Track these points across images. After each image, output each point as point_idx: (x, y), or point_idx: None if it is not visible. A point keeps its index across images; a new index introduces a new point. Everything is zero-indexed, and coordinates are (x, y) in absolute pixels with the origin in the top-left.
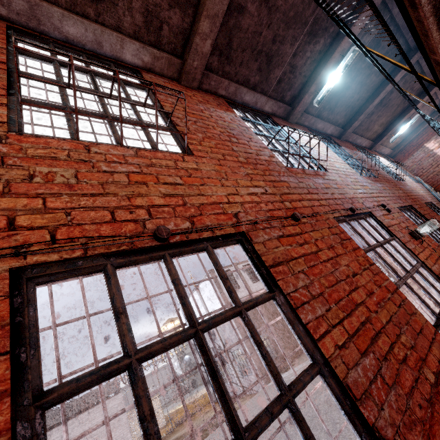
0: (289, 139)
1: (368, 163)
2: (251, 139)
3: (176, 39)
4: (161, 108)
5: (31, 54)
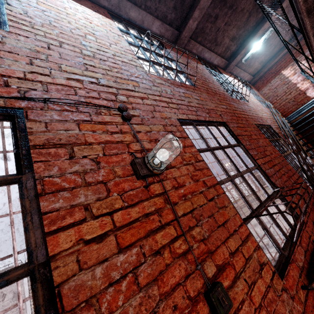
0: None
1: (199, 74)
2: None
3: None
4: None
5: None
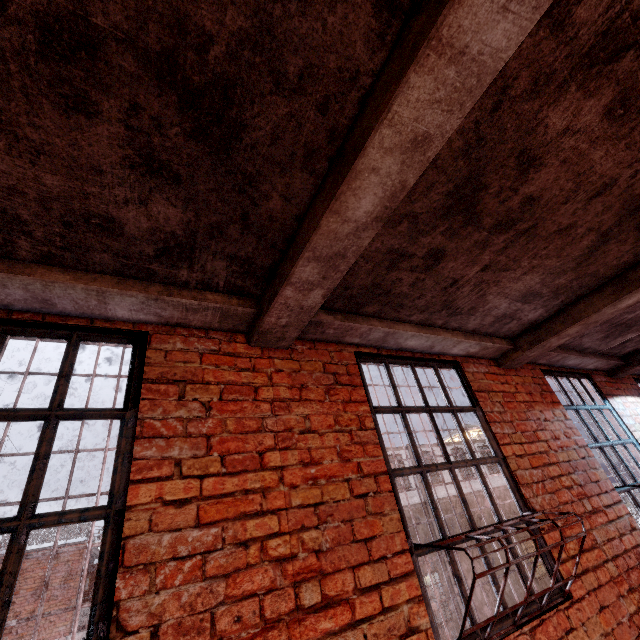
0: (624, 433)
1: None
2: (598, 483)
3: (518, 327)
4: (504, 462)
5: (385, 410)
